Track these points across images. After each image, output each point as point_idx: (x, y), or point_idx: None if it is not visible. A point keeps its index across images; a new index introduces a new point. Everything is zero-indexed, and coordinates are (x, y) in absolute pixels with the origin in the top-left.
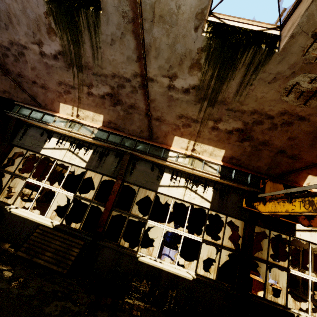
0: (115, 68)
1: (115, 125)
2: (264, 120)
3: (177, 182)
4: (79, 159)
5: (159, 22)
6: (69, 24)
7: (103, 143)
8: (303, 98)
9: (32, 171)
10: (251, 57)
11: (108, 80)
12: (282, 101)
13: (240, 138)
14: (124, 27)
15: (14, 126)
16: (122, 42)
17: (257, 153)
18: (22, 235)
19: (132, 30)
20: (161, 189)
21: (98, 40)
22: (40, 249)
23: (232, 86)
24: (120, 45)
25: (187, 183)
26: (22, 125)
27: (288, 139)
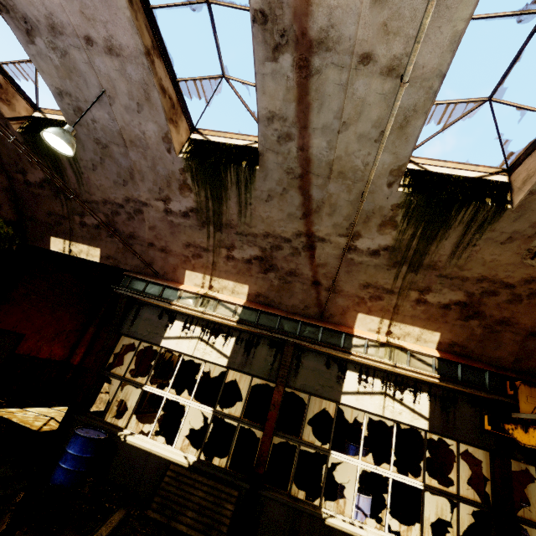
0: (269, 226)
1: (266, 299)
2: (499, 289)
3: (369, 385)
4: (217, 352)
5: (337, 178)
6: (212, 180)
7: (252, 329)
8: None
9: (150, 374)
10: (472, 214)
11: (258, 240)
12: (525, 265)
13: (464, 315)
14: (287, 183)
15: (124, 307)
16: (282, 198)
17: (494, 337)
18: (144, 479)
19: (298, 186)
20: (345, 399)
21: (249, 196)
22: (178, 506)
23: (444, 247)
24: (280, 201)
25: (385, 387)
26: (132, 303)
27: None
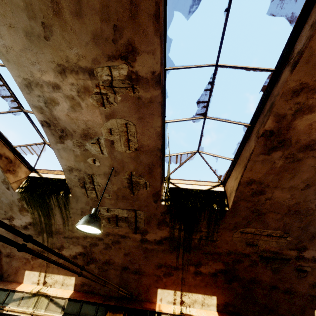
0: None
1: None
2: (97, 241)
3: None
4: None
5: None
6: None
7: None
8: (113, 222)
9: None
10: (57, 200)
11: None
12: None
13: (86, 261)
14: None
15: None
16: None
17: (105, 274)
18: None
19: None
20: None
21: None
22: None
23: (58, 219)
24: None
25: None
26: None
27: (125, 255)
